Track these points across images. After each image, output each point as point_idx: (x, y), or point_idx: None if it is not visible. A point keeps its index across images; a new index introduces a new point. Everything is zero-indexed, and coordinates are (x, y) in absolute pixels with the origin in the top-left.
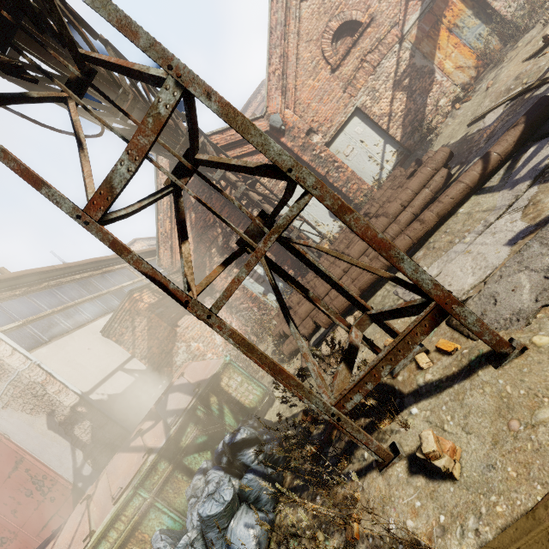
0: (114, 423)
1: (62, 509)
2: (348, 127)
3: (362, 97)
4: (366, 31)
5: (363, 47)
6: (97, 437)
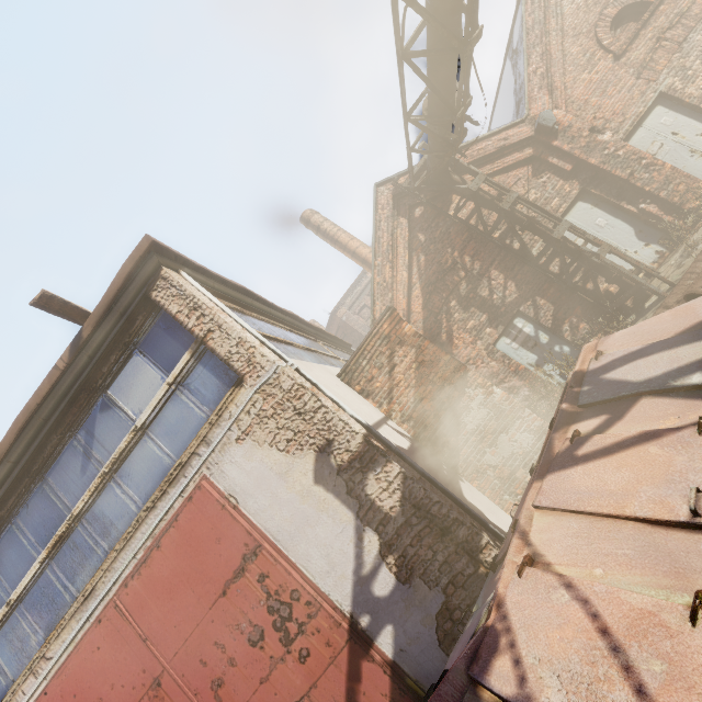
0: (429, 483)
1: (320, 683)
2: (649, 119)
3: (666, 80)
4: (658, 9)
5: (657, 26)
6: (412, 499)
